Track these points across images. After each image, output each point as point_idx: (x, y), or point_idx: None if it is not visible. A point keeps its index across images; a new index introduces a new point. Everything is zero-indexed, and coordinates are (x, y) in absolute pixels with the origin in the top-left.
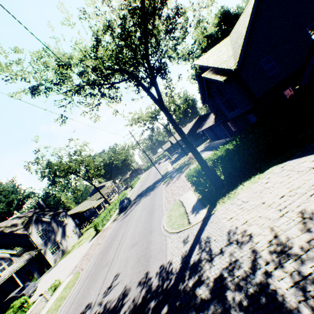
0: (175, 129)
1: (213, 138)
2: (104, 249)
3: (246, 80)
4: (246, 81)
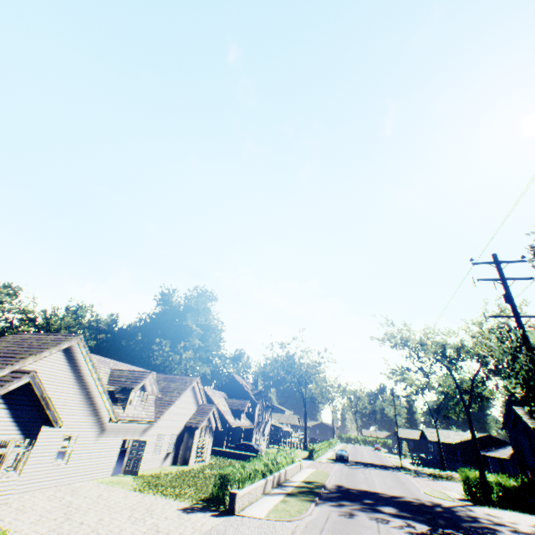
0: (470, 433)
1: None
2: (344, 473)
3: None
4: None
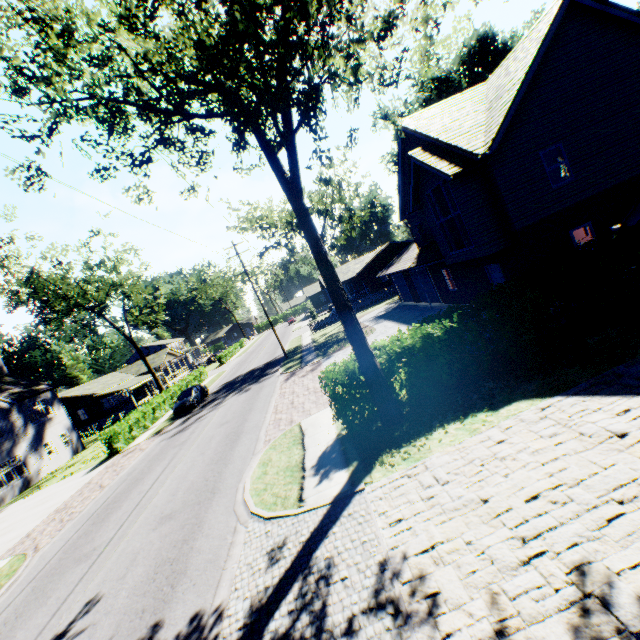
0: (318, 264)
1: (407, 295)
2: (103, 506)
3: (501, 186)
4: (502, 188)
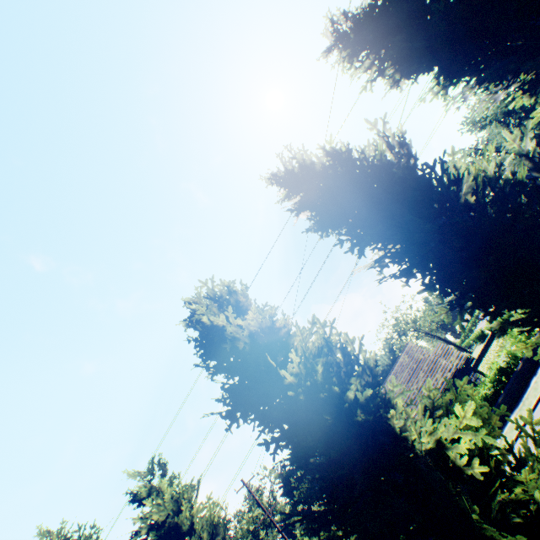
0: None
1: None
2: None
3: None
4: None
